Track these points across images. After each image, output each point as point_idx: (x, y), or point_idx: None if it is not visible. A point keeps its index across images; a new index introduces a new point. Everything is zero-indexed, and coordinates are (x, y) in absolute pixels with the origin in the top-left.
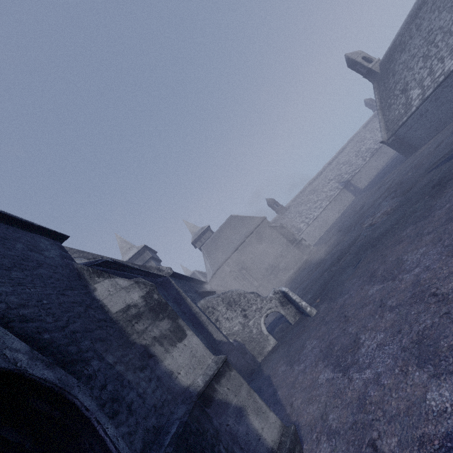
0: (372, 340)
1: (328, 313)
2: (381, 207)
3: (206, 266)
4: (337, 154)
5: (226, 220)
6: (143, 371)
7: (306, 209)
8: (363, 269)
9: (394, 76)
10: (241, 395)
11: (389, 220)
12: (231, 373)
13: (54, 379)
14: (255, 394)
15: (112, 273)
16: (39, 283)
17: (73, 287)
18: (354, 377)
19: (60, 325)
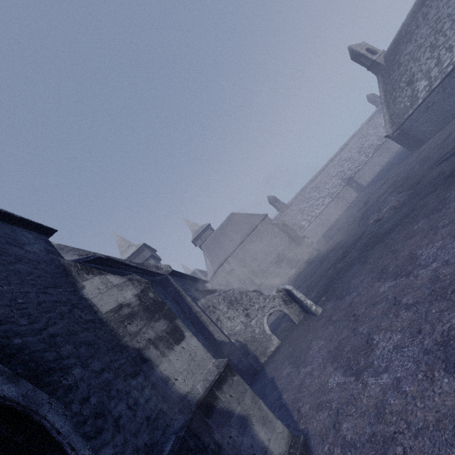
0: (388, 341)
1: (335, 312)
2: (388, 202)
3: (206, 265)
4: (339, 151)
5: (227, 218)
6: (135, 378)
7: (308, 207)
8: (371, 265)
9: (399, 67)
10: (244, 402)
11: (397, 215)
12: (234, 378)
13: (16, 395)
14: (261, 401)
15: (106, 271)
16: (16, 280)
17: (58, 284)
18: (370, 382)
19: (37, 328)
